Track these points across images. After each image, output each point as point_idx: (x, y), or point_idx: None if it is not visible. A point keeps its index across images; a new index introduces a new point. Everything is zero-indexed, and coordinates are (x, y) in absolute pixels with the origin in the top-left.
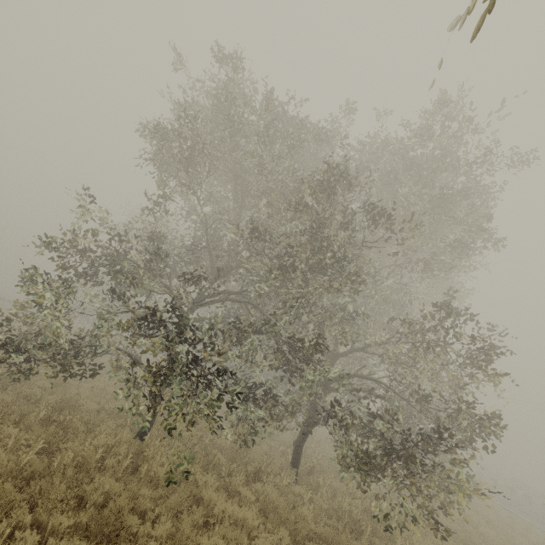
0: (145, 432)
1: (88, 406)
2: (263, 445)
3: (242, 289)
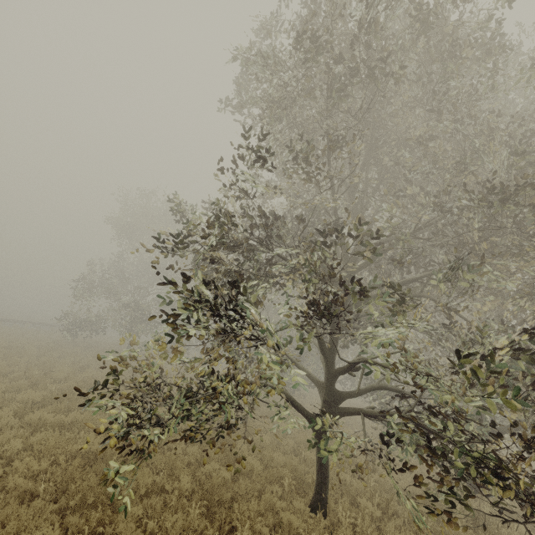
0: (323, 501)
1: (226, 476)
2: (396, 460)
3: (406, 279)
